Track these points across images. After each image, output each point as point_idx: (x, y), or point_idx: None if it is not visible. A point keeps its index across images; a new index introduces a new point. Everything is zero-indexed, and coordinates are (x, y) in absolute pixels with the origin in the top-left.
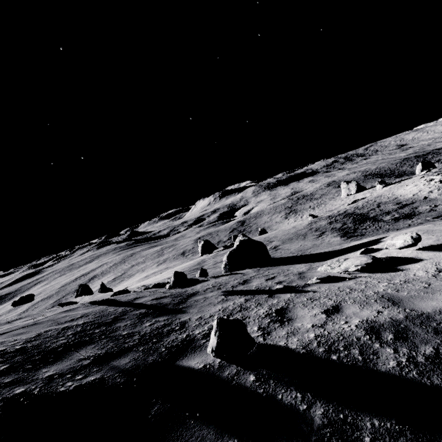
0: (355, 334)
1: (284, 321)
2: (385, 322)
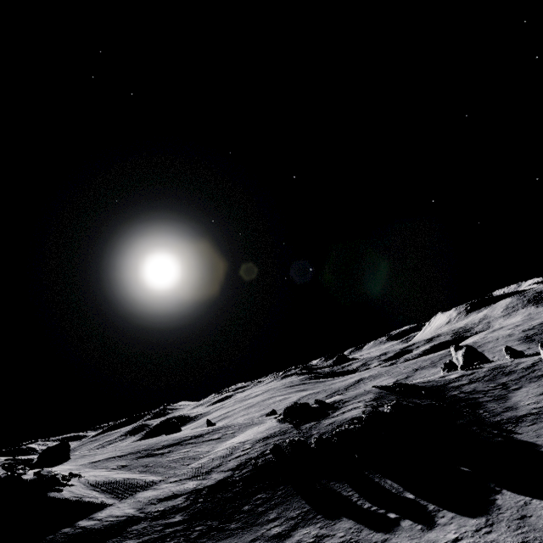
0: None
1: None
2: None
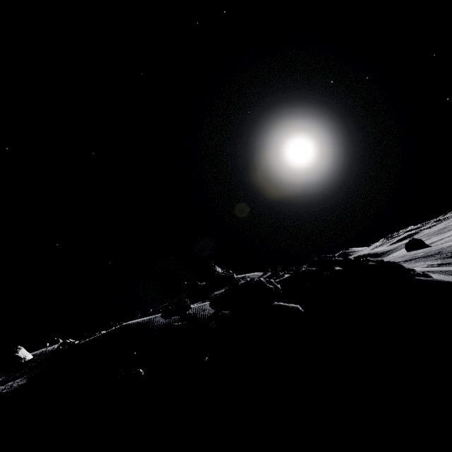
0: None
1: None
2: None
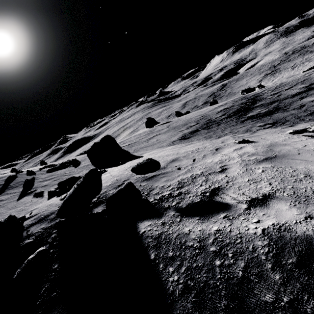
0: None
1: None
2: None
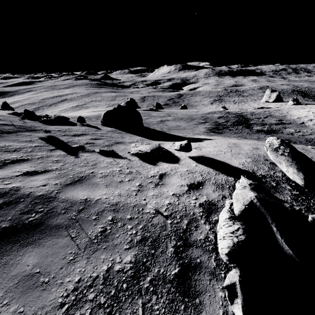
0: None
1: None
2: (21, 193)
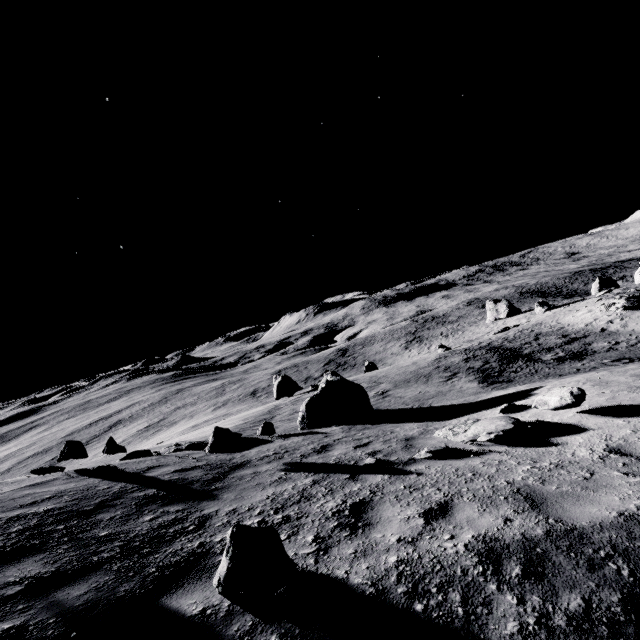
0: (461, 562)
1: (358, 527)
2: (512, 541)
